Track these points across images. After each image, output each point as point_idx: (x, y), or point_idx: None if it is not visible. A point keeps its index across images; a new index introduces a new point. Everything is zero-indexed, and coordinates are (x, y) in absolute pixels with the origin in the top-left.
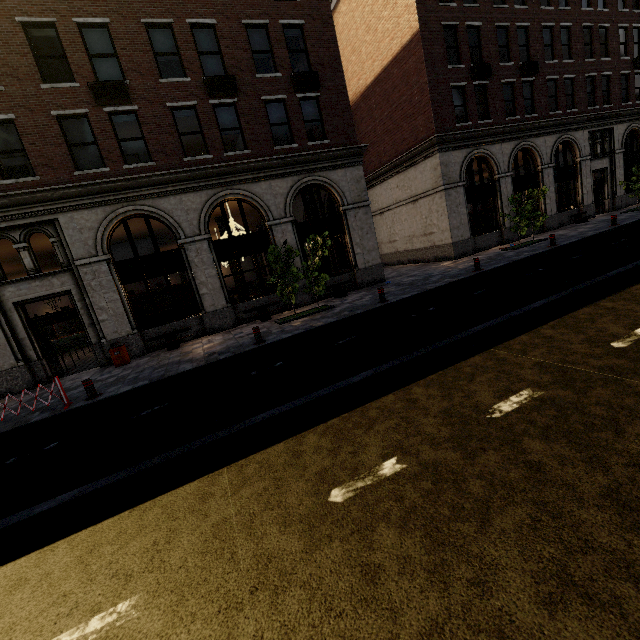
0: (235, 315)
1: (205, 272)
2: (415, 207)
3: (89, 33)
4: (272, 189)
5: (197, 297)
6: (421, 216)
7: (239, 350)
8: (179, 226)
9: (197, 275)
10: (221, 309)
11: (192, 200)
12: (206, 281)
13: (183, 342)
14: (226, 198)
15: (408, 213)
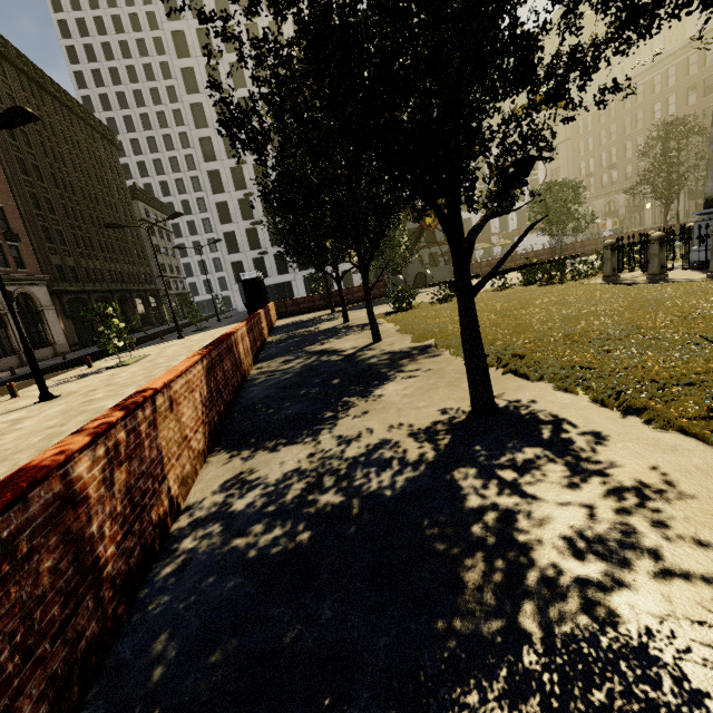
0: None
1: None
2: None
3: (707, 109)
4: None
5: None
6: None
7: None
8: None
9: None
10: None
11: None
12: None
13: None
14: None
15: None
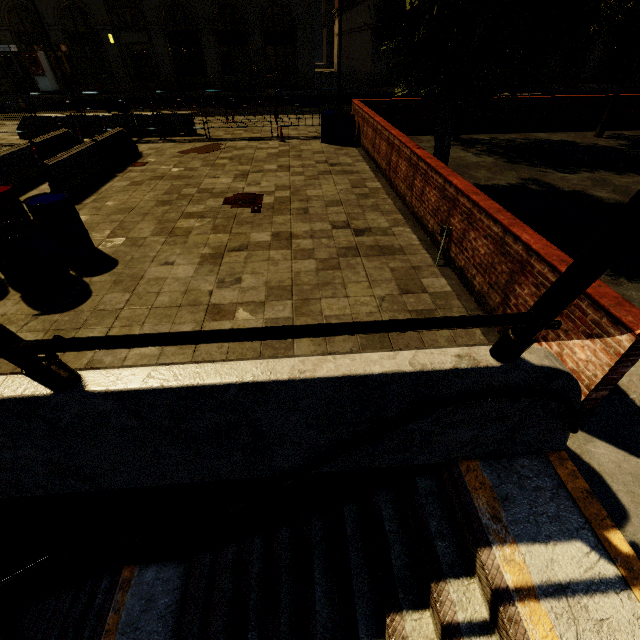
0: (224, 83)
1: (210, 51)
2: (367, 35)
3: None
4: (252, 2)
5: (205, 65)
6: (367, 45)
7: (208, 96)
8: (198, 16)
9: (205, 51)
10: (216, 77)
11: (206, 0)
12: (210, 56)
13: (197, 90)
14: (225, 2)
15: (365, 39)
